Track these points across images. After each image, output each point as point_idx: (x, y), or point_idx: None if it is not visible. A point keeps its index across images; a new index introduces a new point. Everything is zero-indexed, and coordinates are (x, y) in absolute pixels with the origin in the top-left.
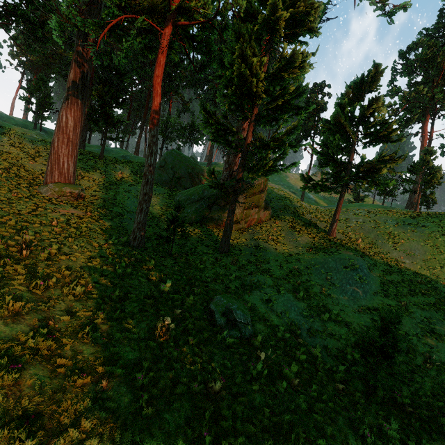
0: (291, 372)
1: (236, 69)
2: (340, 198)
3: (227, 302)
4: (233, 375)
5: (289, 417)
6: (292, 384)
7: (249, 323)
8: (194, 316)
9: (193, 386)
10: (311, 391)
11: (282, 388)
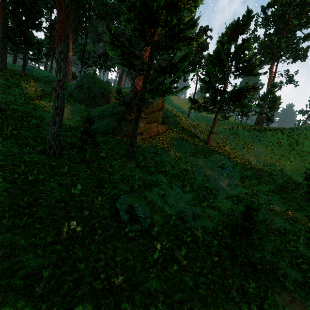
0: (181, 254)
1: None
2: (216, 116)
3: (130, 201)
4: (134, 265)
5: (179, 296)
6: (181, 265)
7: (148, 217)
8: (101, 215)
9: (96, 284)
10: (196, 268)
11: (174, 270)
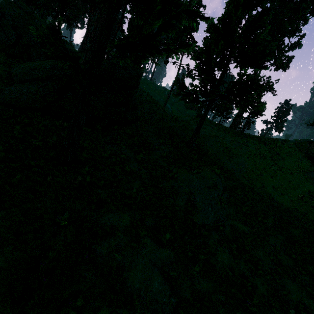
0: None
1: None
2: (205, 113)
3: None
4: None
5: None
6: None
7: None
8: None
9: None
10: None
11: None
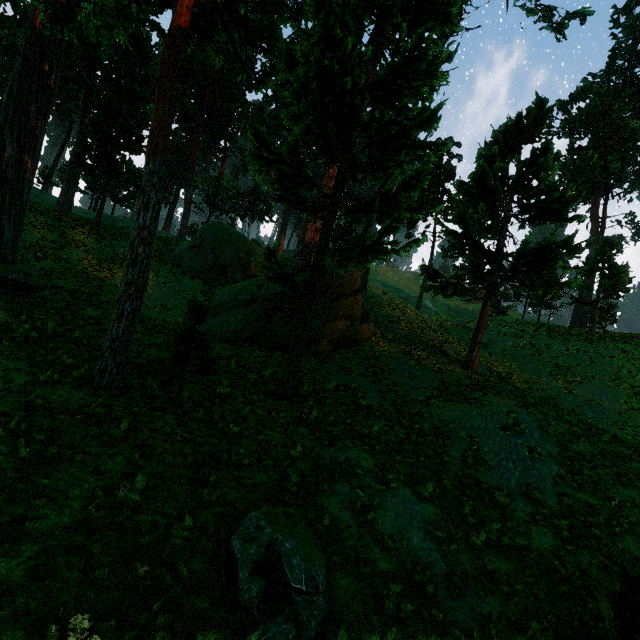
0: None
1: (316, 60)
2: (484, 307)
3: (270, 534)
4: None
5: None
6: None
7: (320, 590)
8: (183, 579)
9: None
10: None
11: None
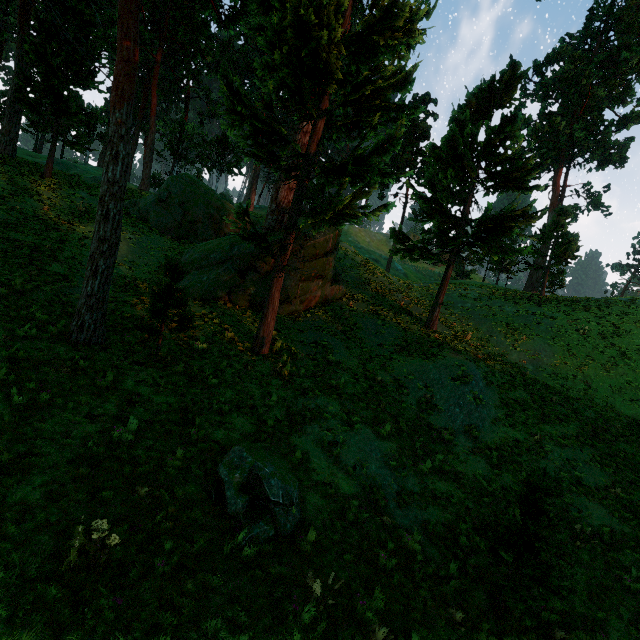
0: (372, 607)
1: (291, 8)
2: (447, 271)
3: (252, 462)
4: None
5: None
6: (373, 638)
7: (294, 502)
8: (179, 497)
9: None
10: None
11: None
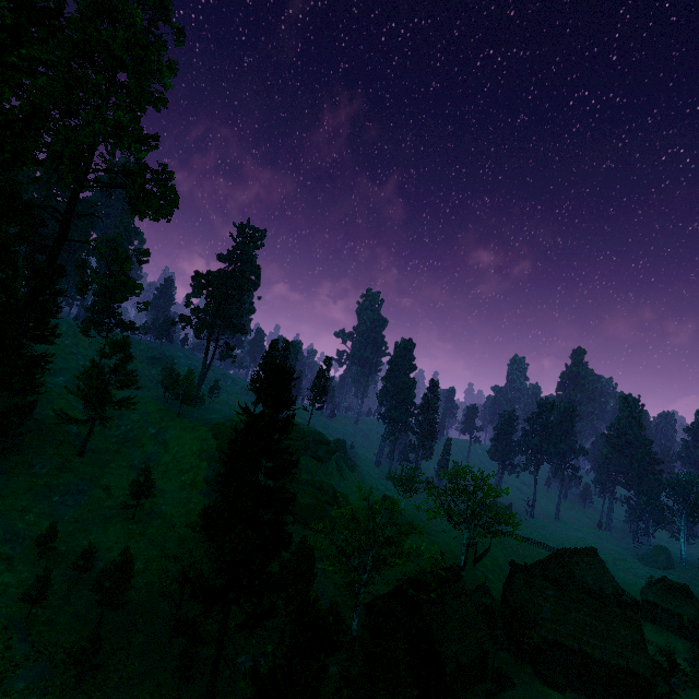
0: None
1: None
2: (91, 426)
3: None
4: None
5: None
6: None
7: None
8: None
9: None
10: None
11: None
